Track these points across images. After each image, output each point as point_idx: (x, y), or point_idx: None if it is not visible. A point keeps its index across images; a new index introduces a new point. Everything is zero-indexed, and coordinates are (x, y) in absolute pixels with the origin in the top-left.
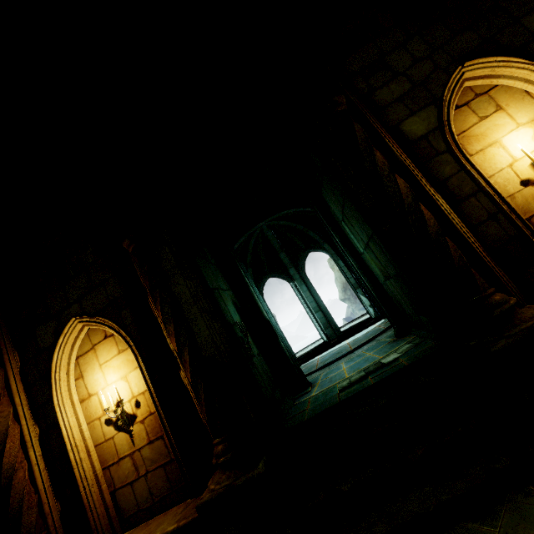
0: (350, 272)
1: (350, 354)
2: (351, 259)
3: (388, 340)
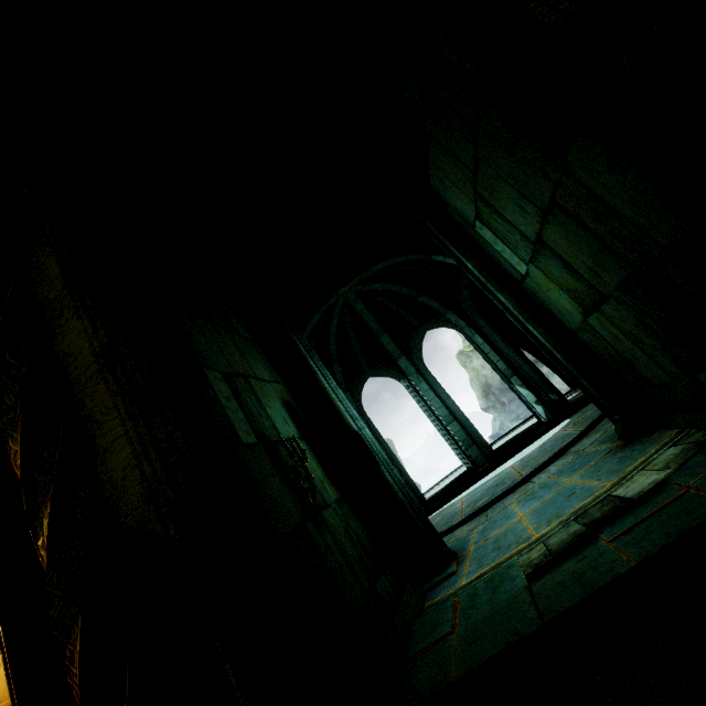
0: (496, 351)
1: (524, 484)
2: (503, 295)
3: (603, 447)
